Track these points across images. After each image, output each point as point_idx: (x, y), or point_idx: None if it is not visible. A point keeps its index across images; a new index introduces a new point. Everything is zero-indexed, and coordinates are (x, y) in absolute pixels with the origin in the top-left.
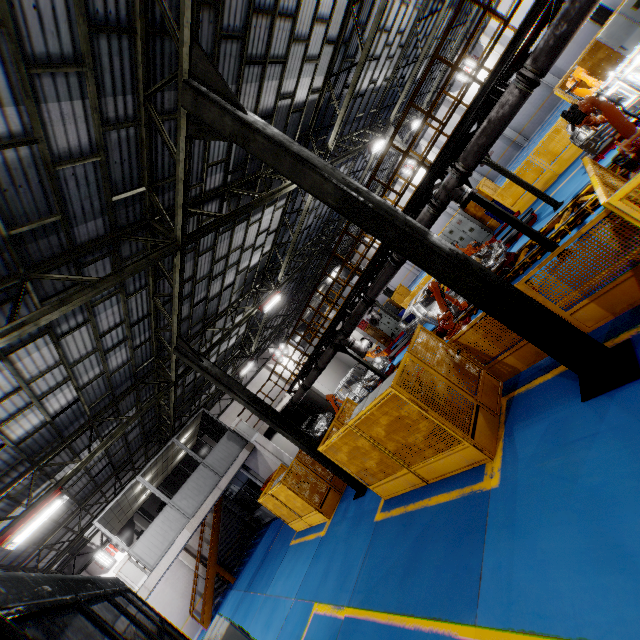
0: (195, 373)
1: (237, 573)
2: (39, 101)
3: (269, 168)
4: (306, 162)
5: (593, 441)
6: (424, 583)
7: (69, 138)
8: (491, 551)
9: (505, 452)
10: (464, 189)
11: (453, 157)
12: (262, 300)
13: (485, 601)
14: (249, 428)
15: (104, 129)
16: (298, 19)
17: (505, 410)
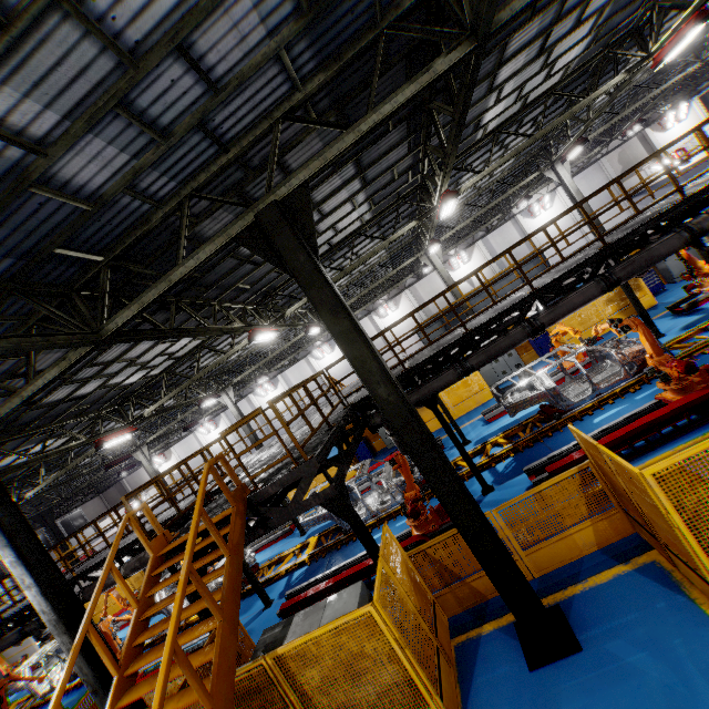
0: None
1: None
2: None
3: None
4: None
5: None
6: None
7: None
8: None
9: None
10: (44, 631)
11: None
12: None
13: None
14: None
15: None
16: None
17: None
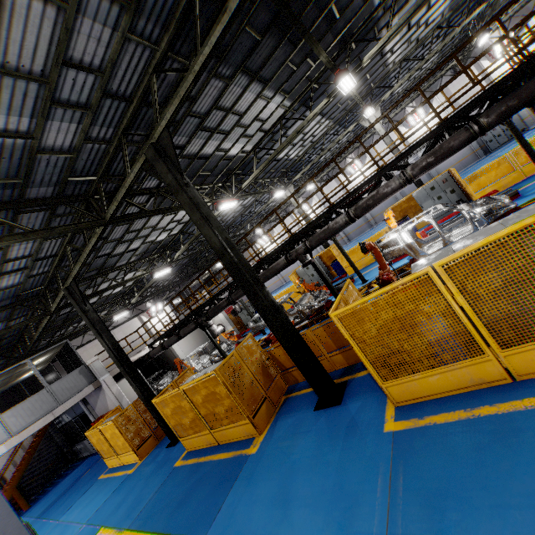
0: (73, 307)
1: (34, 501)
2: (48, 119)
3: (195, 185)
4: (208, 221)
5: (307, 435)
6: (187, 512)
7: (57, 140)
8: (233, 493)
9: (268, 432)
10: (307, 257)
11: (307, 235)
12: (155, 268)
13: (216, 523)
14: (103, 368)
15: (85, 141)
16: (244, 116)
17: (281, 405)
